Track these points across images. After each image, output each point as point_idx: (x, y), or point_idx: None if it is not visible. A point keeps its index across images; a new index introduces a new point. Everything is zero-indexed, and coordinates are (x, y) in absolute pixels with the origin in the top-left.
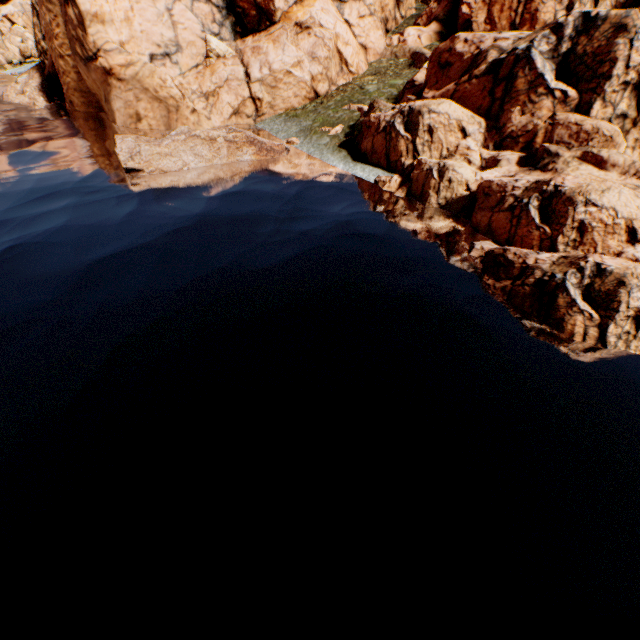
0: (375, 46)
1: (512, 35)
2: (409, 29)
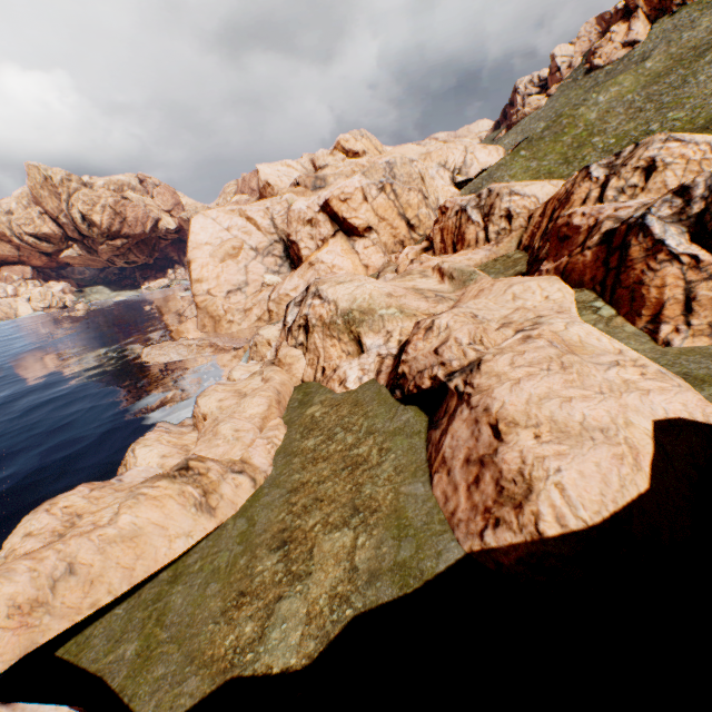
0: (375, 264)
1: None
2: (406, 248)
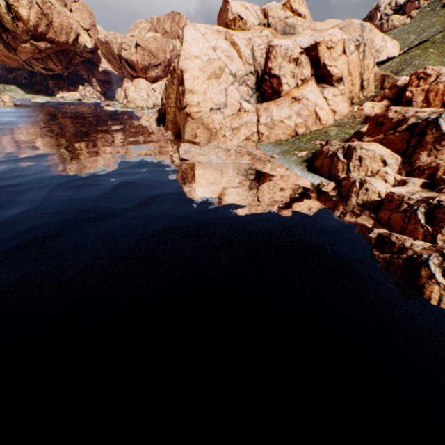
0: (341, 111)
1: (429, 110)
2: (366, 103)
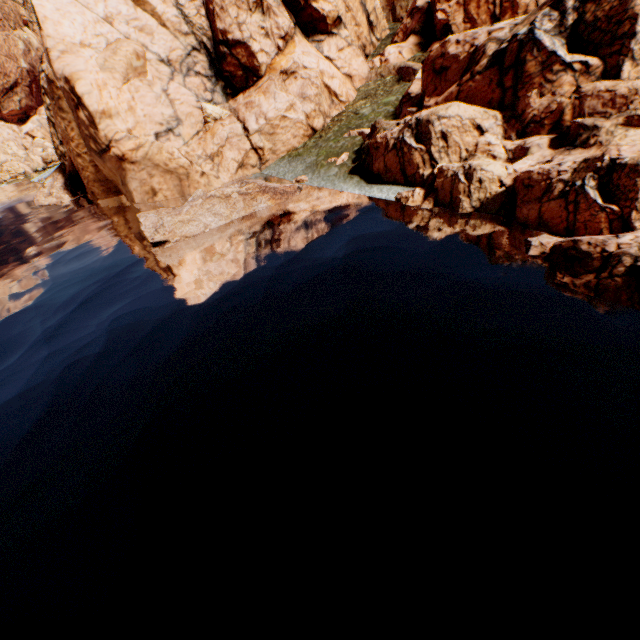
0: (359, 72)
1: (506, 24)
2: (388, 48)
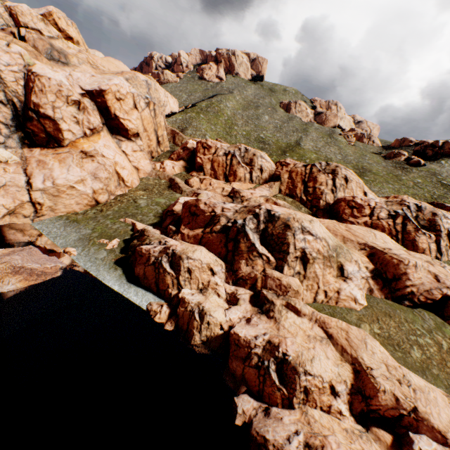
0: (145, 168)
1: (232, 206)
2: (167, 161)
